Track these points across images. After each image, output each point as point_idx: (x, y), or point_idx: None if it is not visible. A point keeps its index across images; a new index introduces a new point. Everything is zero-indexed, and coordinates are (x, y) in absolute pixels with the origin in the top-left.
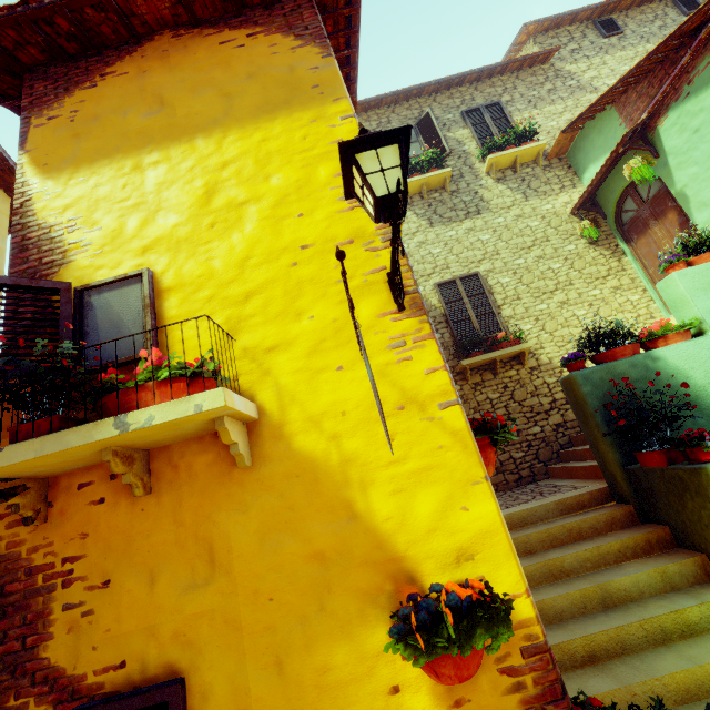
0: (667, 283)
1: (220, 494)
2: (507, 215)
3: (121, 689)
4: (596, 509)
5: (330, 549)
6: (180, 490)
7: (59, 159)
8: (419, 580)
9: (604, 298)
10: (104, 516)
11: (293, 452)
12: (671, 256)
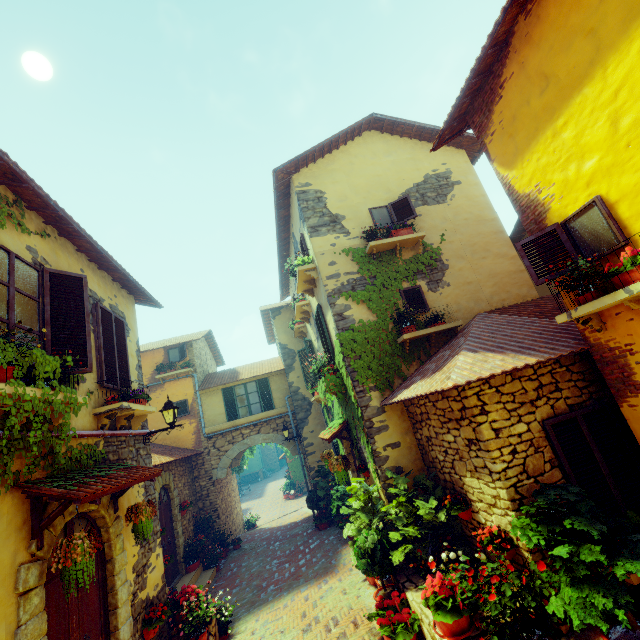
0: None
1: None
2: None
3: None
4: None
5: None
6: None
7: (510, 156)
8: None
9: None
10: (637, 326)
11: None
12: None
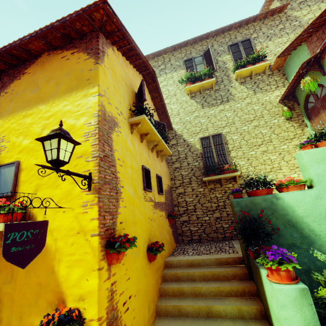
0: (299, 156)
1: None
2: (242, 103)
3: None
4: (233, 266)
5: (43, 282)
6: None
7: (5, 111)
8: (66, 303)
9: (288, 151)
10: None
11: None
12: (305, 141)
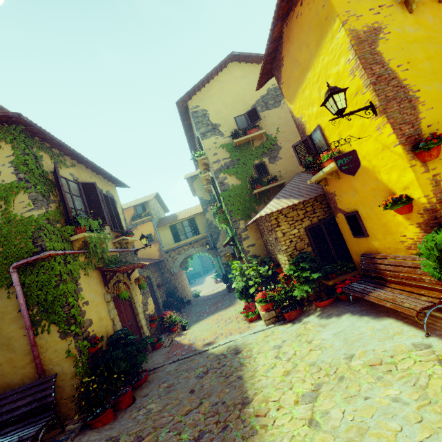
0: None
1: (351, 178)
2: None
3: (349, 212)
4: None
5: (375, 188)
6: (344, 178)
7: (290, 97)
8: (396, 194)
9: None
10: (335, 184)
11: (361, 166)
12: None
